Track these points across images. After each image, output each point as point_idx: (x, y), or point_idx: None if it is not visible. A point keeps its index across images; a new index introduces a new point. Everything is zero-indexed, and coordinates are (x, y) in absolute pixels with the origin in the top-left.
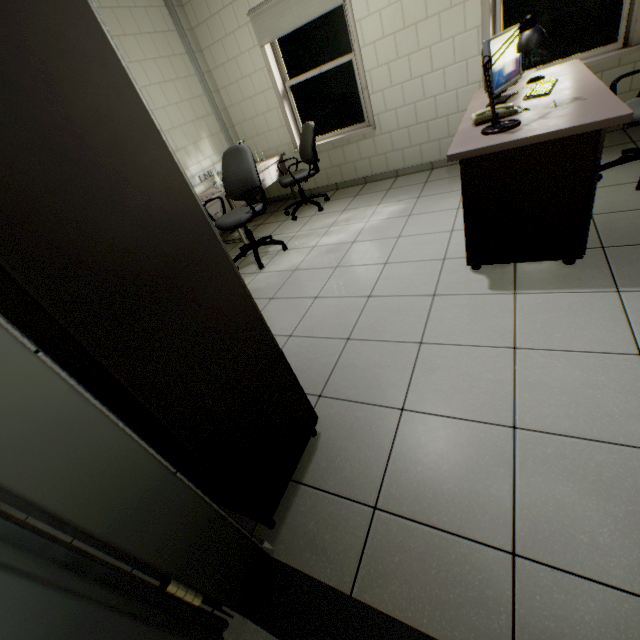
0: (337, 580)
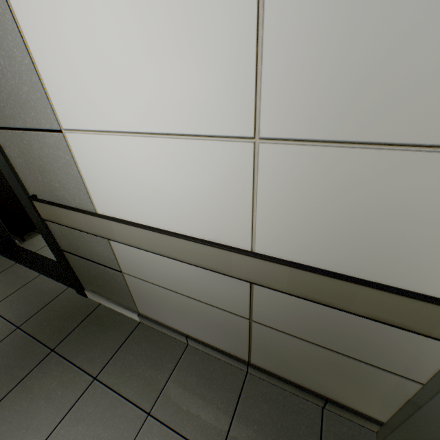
0: (33, 250)
